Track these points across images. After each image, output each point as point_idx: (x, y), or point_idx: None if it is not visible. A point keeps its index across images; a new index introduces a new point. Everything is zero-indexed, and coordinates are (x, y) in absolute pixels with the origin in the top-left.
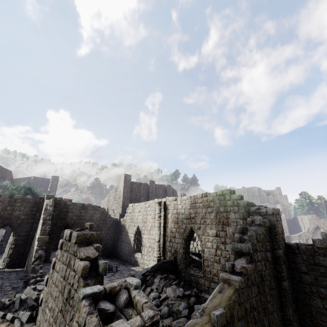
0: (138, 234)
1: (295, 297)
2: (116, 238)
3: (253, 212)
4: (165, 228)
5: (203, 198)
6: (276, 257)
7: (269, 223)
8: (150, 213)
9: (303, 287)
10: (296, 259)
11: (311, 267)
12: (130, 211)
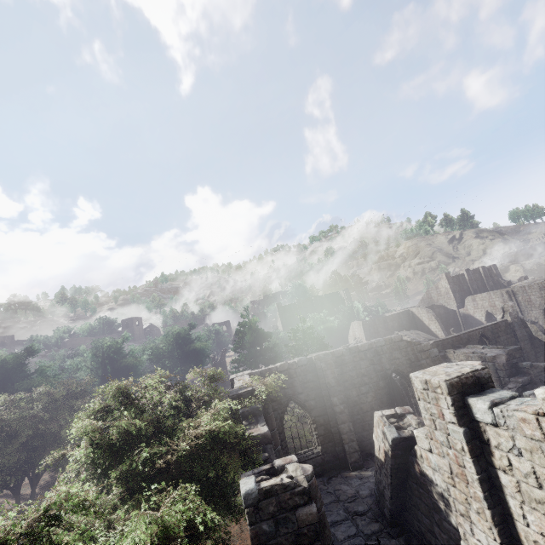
0: (487, 316)
1: None
2: (462, 323)
3: None
4: (519, 306)
5: None
6: None
7: None
8: (497, 300)
9: None
10: None
11: None
12: (469, 302)
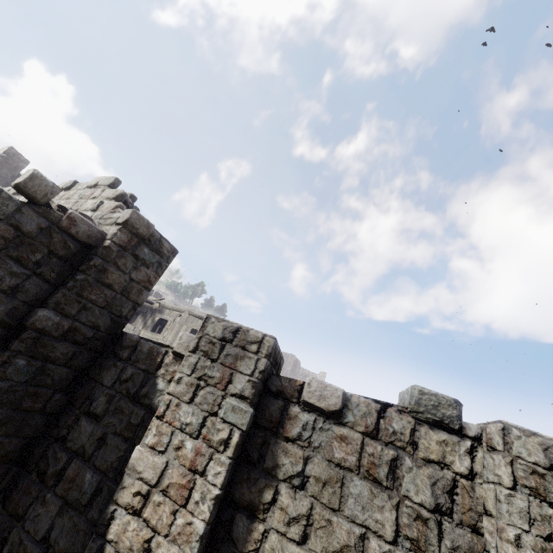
0: None
1: (1, 482)
2: None
3: (98, 217)
4: None
5: (62, 192)
6: (23, 328)
7: (90, 233)
8: None
9: (53, 456)
10: (107, 372)
11: (119, 404)
12: None
